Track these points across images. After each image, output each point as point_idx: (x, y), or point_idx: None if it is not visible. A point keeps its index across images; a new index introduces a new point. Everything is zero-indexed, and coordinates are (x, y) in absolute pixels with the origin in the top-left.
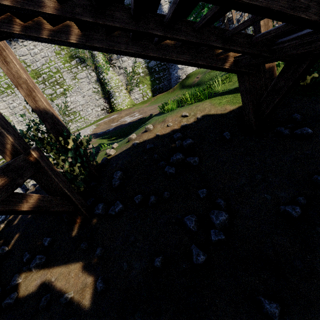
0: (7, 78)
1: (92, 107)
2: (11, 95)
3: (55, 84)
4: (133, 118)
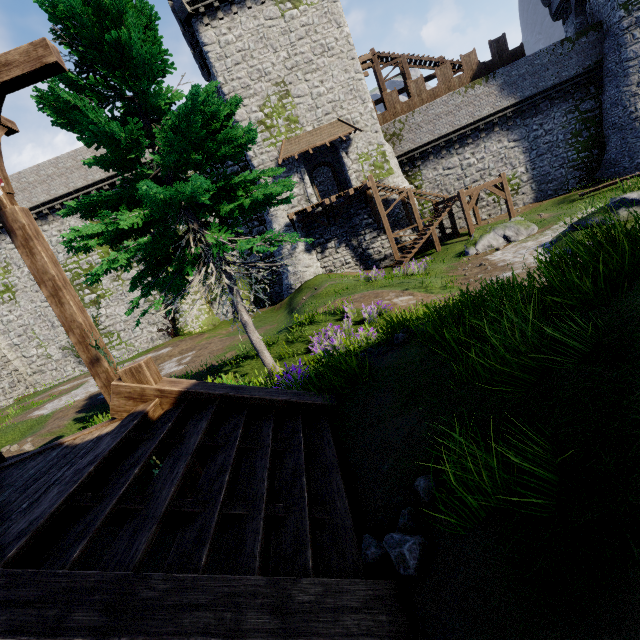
0: (7, 276)
1: (143, 326)
2: (8, 302)
3: (84, 287)
4: (173, 368)
